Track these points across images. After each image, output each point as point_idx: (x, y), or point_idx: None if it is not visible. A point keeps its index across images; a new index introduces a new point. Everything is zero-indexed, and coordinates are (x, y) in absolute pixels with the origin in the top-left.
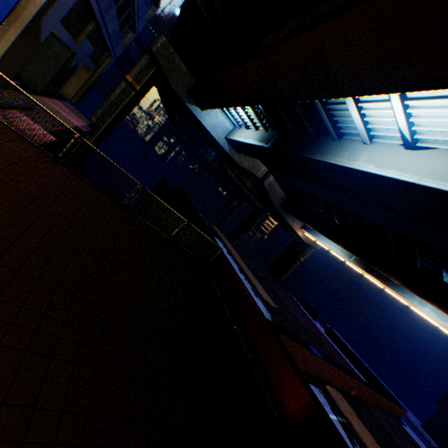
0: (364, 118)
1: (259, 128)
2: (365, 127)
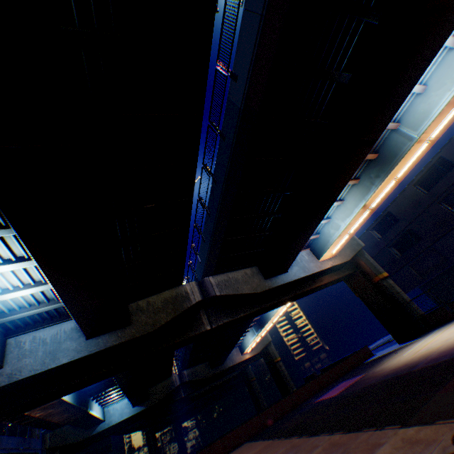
0: None
1: None
2: None
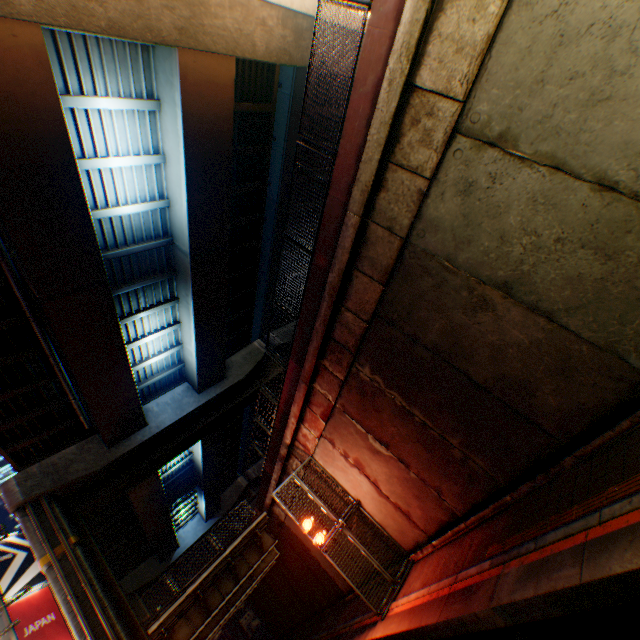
0: (180, 459)
1: (196, 495)
2: (185, 457)
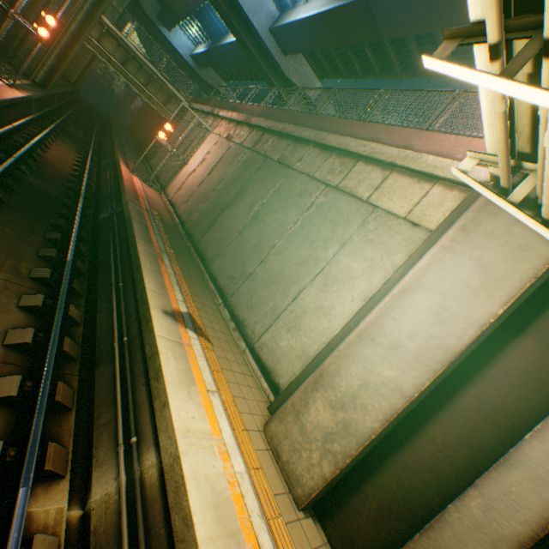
0: None
1: (206, 42)
2: None
